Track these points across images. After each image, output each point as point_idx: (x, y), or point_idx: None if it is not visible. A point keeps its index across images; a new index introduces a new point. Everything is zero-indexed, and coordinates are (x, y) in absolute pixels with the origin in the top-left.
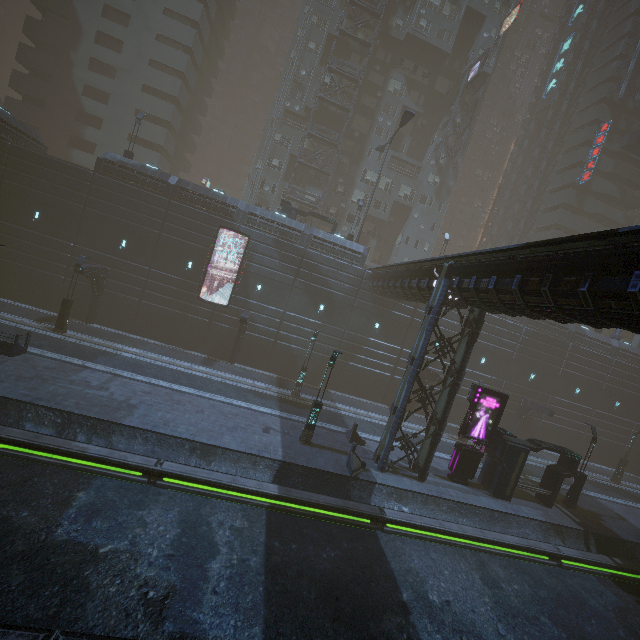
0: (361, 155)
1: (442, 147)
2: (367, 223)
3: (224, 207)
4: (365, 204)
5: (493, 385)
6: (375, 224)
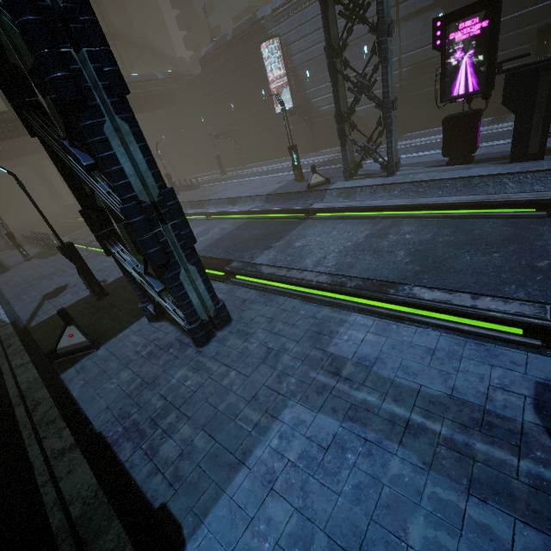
0: None
1: None
2: None
3: (257, 26)
4: None
5: None
6: None
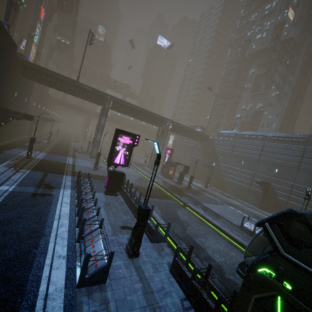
0: (238, 101)
1: (269, 80)
2: (246, 125)
3: None
4: (241, 118)
5: (248, 175)
6: (249, 124)
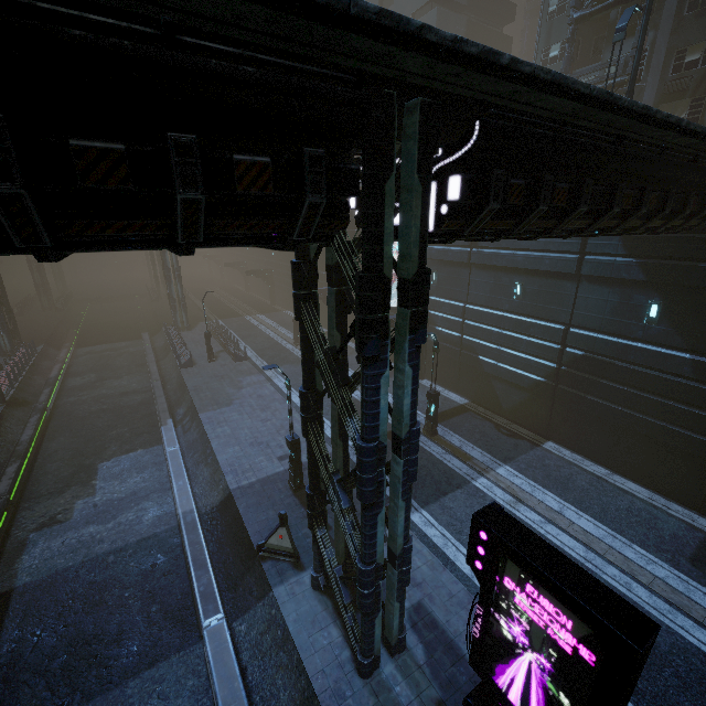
0: None
1: None
2: None
3: None
4: None
5: None
6: None
